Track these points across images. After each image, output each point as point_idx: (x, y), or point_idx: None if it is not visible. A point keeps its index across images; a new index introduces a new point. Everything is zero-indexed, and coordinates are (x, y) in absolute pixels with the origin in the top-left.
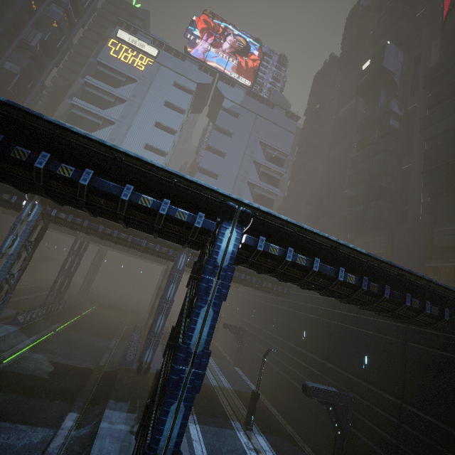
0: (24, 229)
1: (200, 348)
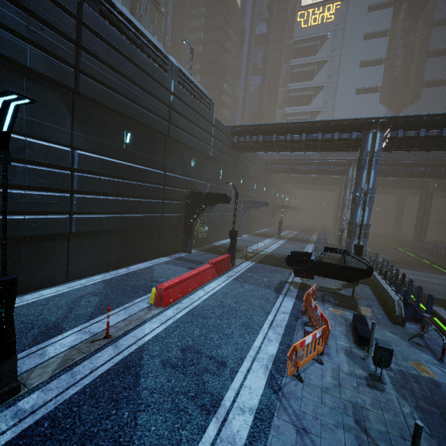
0: (353, 183)
1: None
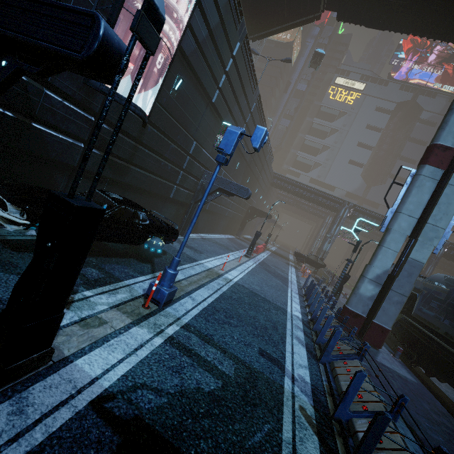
0: (326, 226)
1: (428, 275)
